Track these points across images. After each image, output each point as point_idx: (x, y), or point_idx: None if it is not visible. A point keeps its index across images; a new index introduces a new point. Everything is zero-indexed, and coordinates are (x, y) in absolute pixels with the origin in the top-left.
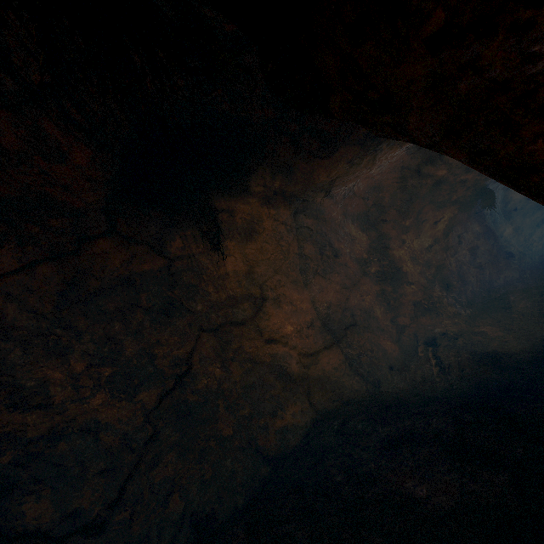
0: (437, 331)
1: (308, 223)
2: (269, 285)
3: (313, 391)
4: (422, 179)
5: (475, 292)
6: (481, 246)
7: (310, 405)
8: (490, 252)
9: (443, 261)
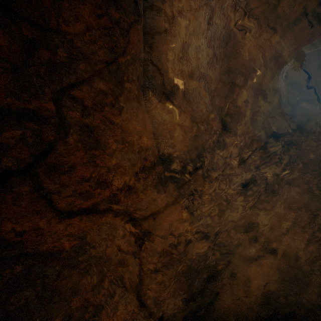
0: (259, 172)
1: (165, 1)
2: (80, 97)
3: (146, 283)
4: (296, 2)
5: (266, 136)
6: (276, 102)
7: (140, 306)
8: (280, 107)
9: (259, 108)
